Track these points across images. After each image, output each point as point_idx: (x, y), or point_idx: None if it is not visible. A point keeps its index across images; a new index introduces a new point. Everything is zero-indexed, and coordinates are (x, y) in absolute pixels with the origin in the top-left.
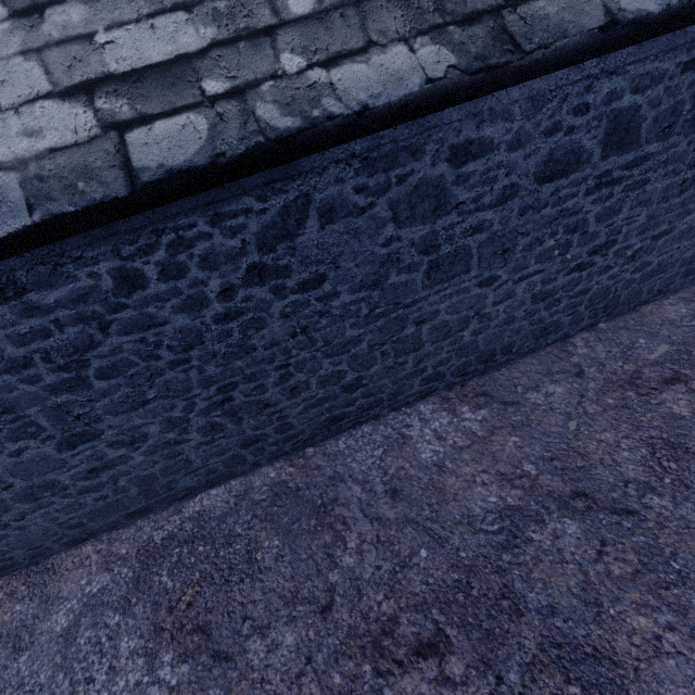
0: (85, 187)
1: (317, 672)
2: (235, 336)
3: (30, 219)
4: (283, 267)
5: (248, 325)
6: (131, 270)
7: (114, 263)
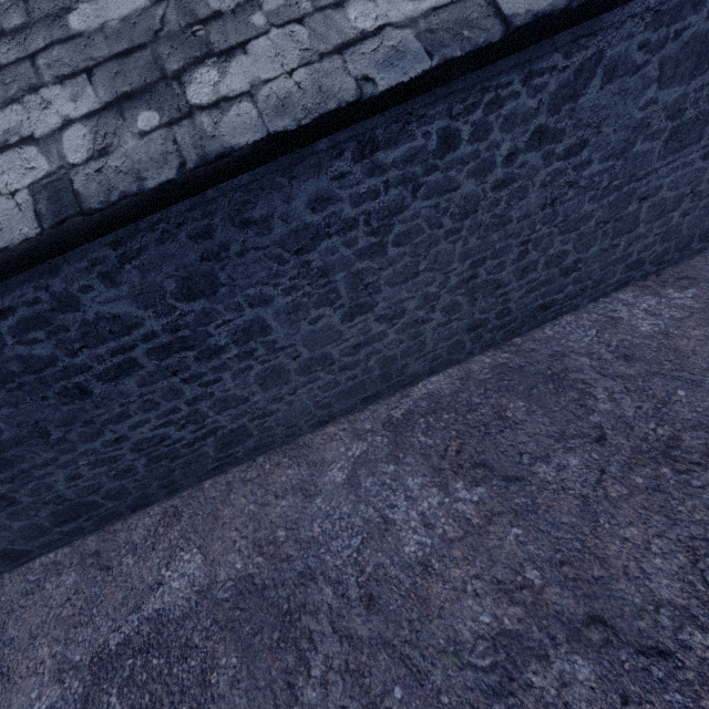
0: (469, 34)
1: (616, 478)
2: (500, 205)
3: (430, 64)
4: (559, 131)
5: (514, 194)
6: (453, 131)
7: (444, 122)
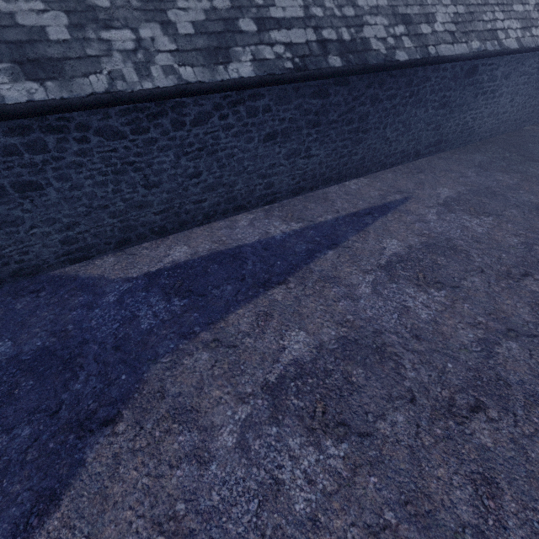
0: None
1: None
2: None
3: None
4: None
5: None
6: None
7: None
